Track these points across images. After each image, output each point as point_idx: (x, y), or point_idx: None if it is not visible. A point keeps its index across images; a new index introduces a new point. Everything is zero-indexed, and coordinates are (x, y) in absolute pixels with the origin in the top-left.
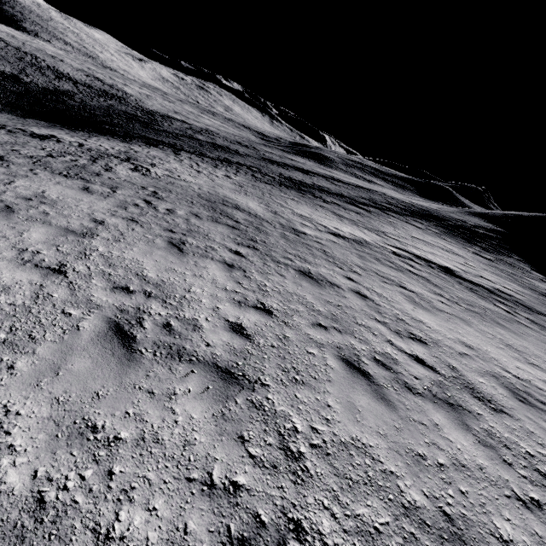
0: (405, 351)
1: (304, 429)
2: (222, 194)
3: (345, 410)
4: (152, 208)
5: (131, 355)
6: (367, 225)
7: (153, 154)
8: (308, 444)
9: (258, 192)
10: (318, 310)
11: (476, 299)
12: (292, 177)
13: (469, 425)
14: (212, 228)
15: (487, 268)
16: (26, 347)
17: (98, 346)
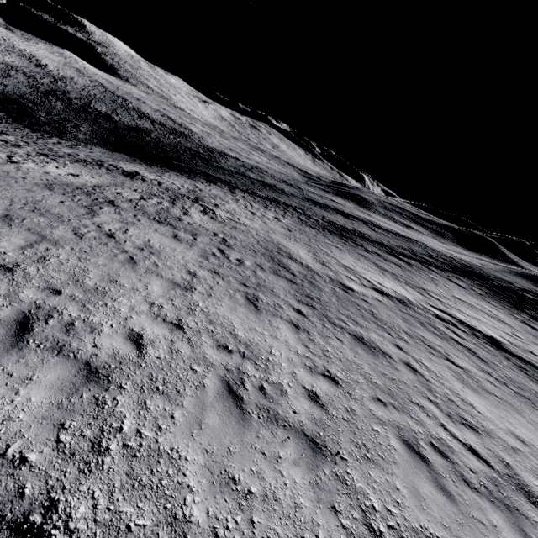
0: (459, 438)
1: (381, 509)
2: (276, 241)
3: (412, 496)
4: (226, 258)
5: (243, 415)
6: (408, 280)
7: (214, 193)
8: (385, 524)
9: (305, 237)
10: (376, 383)
11: (526, 380)
12: (334, 220)
13: (527, 532)
14: (275, 282)
15: (537, 341)
16: (176, 399)
17: (220, 404)
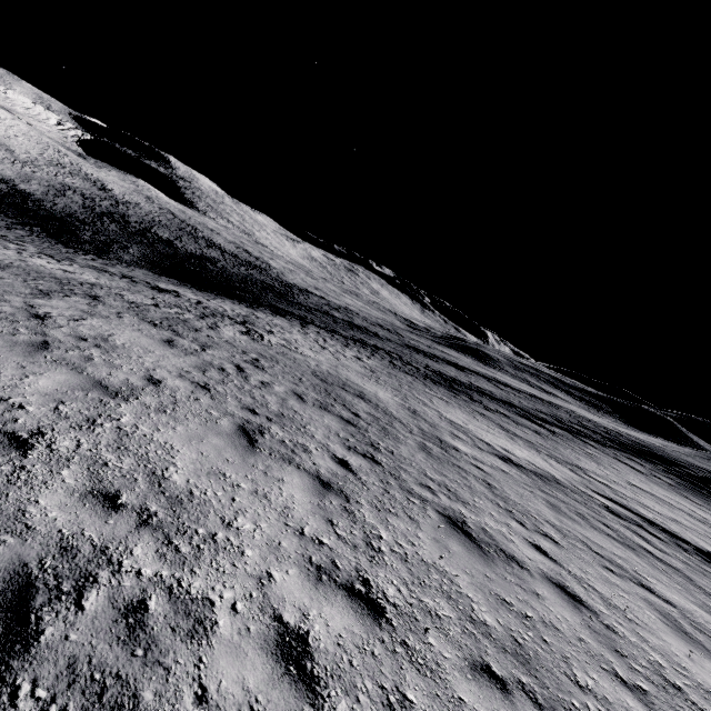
0: None
1: None
2: (344, 377)
3: None
4: (241, 377)
5: None
6: (553, 453)
7: (275, 323)
8: None
9: (395, 382)
10: (483, 623)
11: None
12: (442, 370)
13: None
14: (316, 417)
15: None
16: None
17: None
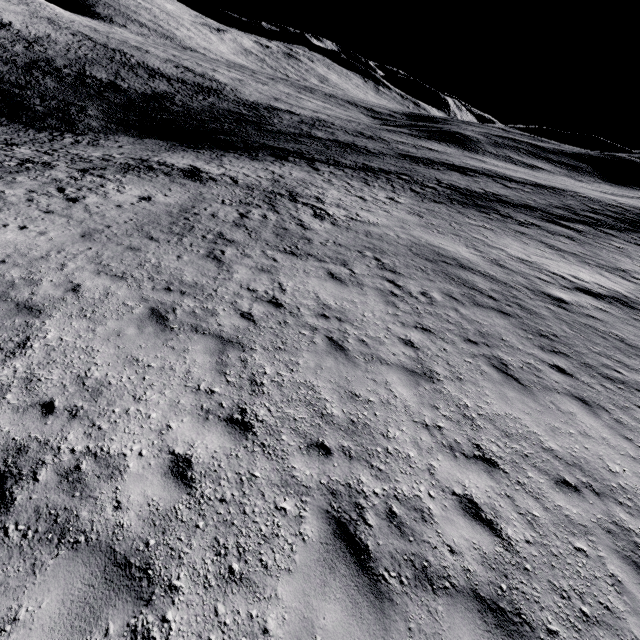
0: None
1: None
2: (424, 241)
3: None
4: (410, 296)
5: None
6: (597, 261)
7: (298, 177)
8: None
9: (444, 223)
10: None
11: None
12: (453, 183)
13: None
14: (490, 320)
15: None
16: (622, 629)
17: None
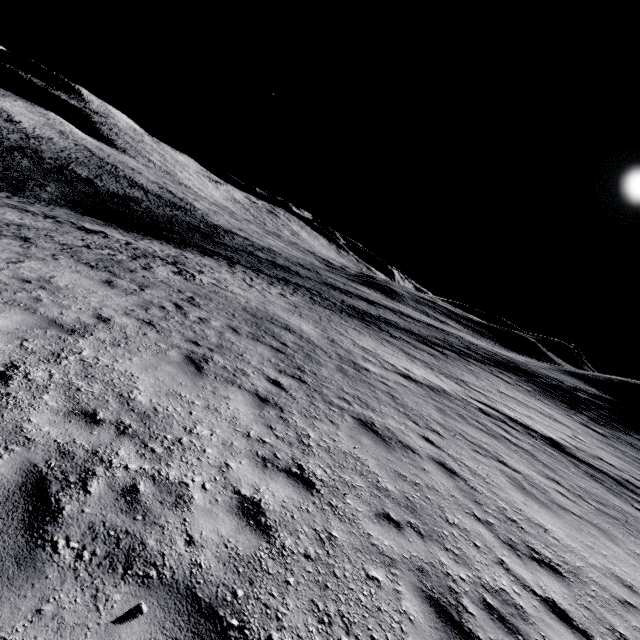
0: (532, 587)
1: None
2: (272, 312)
3: None
4: (181, 314)
5: (31, 552)
6: (443, 370)
7: (204, 263)
8: None
9: (315, 315)
10: (385, 489)
11: (605, 493)
12: (355, 305)
13: None
14: (251, 347)
15: (604, 446)
16: None
17: None
